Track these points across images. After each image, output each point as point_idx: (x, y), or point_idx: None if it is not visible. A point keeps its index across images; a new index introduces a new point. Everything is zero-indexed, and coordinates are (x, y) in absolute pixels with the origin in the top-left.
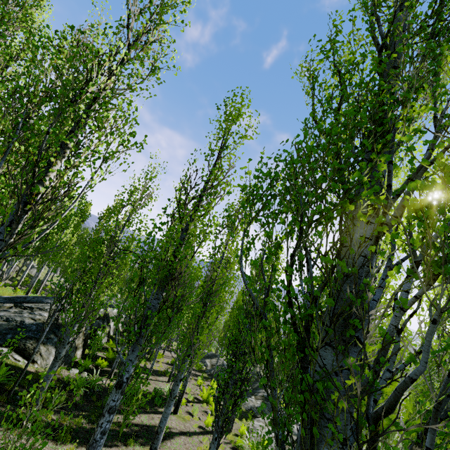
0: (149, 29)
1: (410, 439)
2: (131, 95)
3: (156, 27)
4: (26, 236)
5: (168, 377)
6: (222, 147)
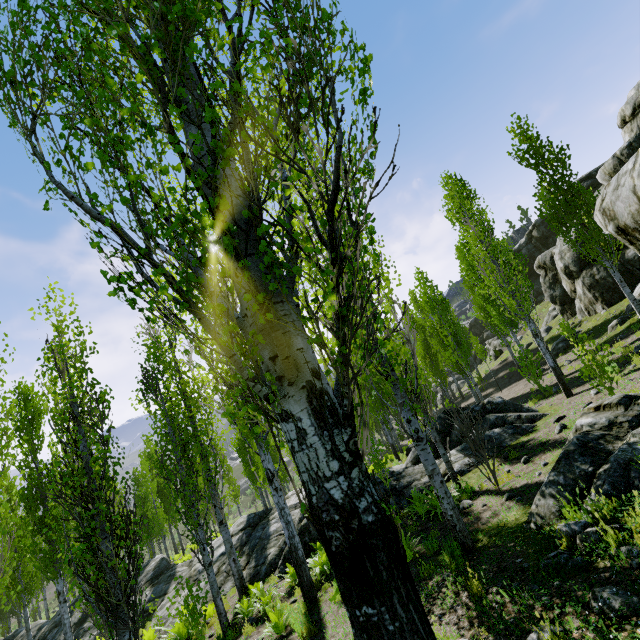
0: None
1: None
2: None
3: None
4: None
5: None
6: None
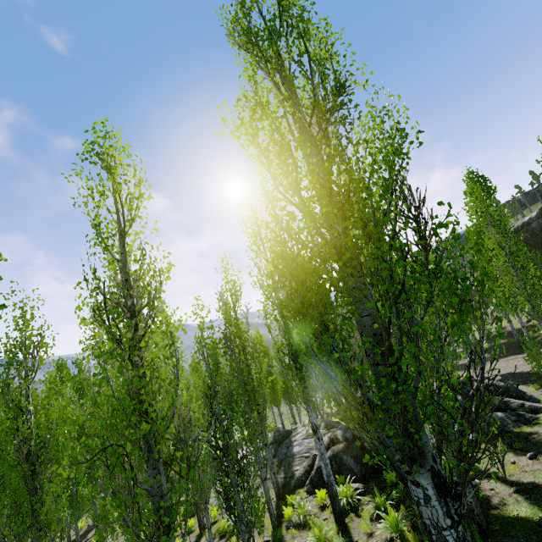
0: None
1: (442, 394)
2: None
3: None
4: None
5: None
6: (118, 219)
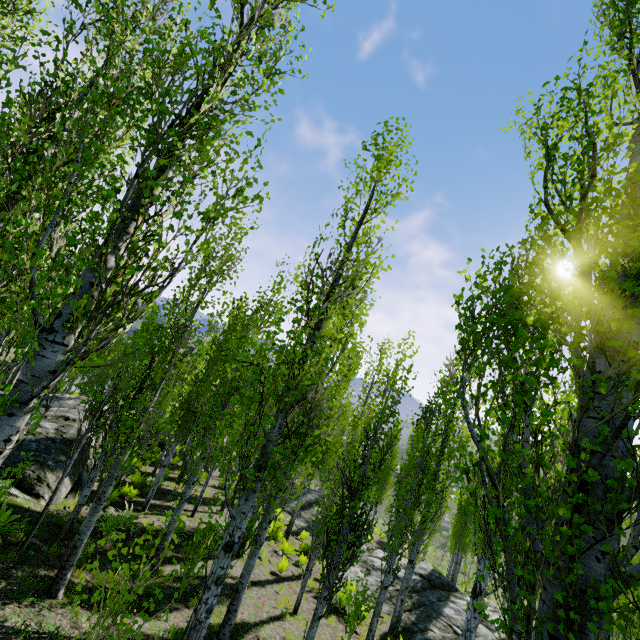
0: (274, 7)
1: None
2: (247, 117)
3: (285, 5)
4: (105, 341)
5: (219, 507)
6: (366, 208)
